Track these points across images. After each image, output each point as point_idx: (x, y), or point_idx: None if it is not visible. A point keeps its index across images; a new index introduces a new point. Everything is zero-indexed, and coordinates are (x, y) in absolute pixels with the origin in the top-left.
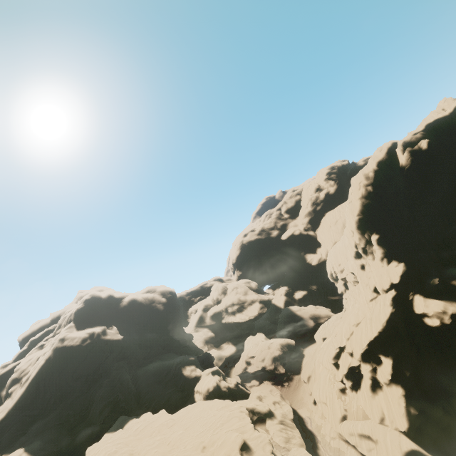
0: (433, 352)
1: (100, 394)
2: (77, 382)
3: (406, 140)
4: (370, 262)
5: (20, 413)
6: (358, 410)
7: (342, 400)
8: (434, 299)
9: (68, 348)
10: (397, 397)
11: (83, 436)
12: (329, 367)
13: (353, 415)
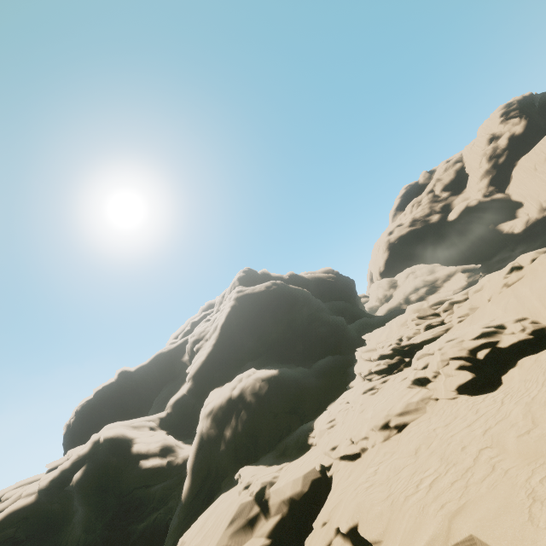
0: None
1: (317, 331)
2: (278, 326)
3: None
4: None
5: (221, 358)
6: None
7: None
8: None
9: (253, 295)
10: None
11: (323, 362)
12: None
13: None
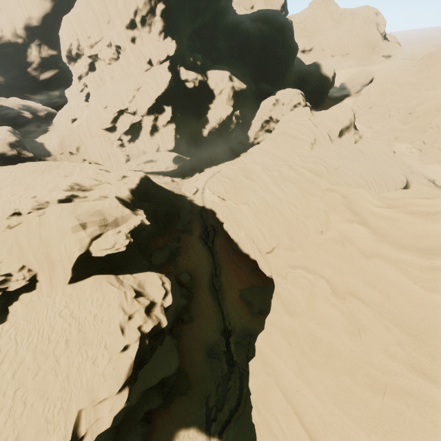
0: (187, 104)
1: None
2: None
3: None
4: (145, 35)
5: None
6: (139, 151)
7: (123, 151)
8: (191, 71)
9: None
10: (171, 131)
11: None
12: (101, 134)
13: (136, 156)
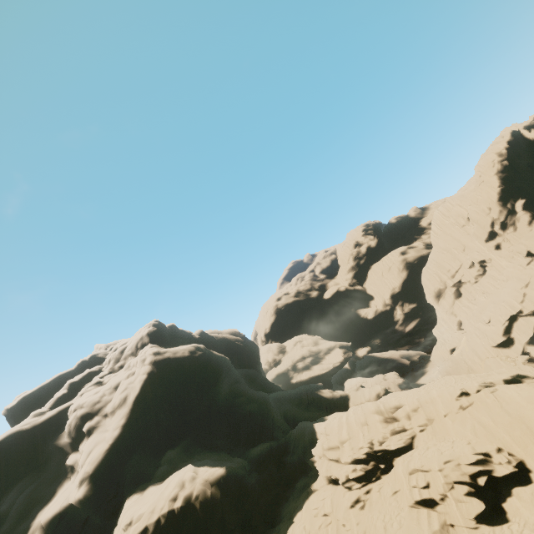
0: None
1: (247, 410)
2: (203, 402)
3: (526, 125)
4: (510, 235)
5: (131, 445)
6: None
7: None
8: None
9: (175, 360)
10: None
11: (261, 450)
12: (493, 354)
13: None
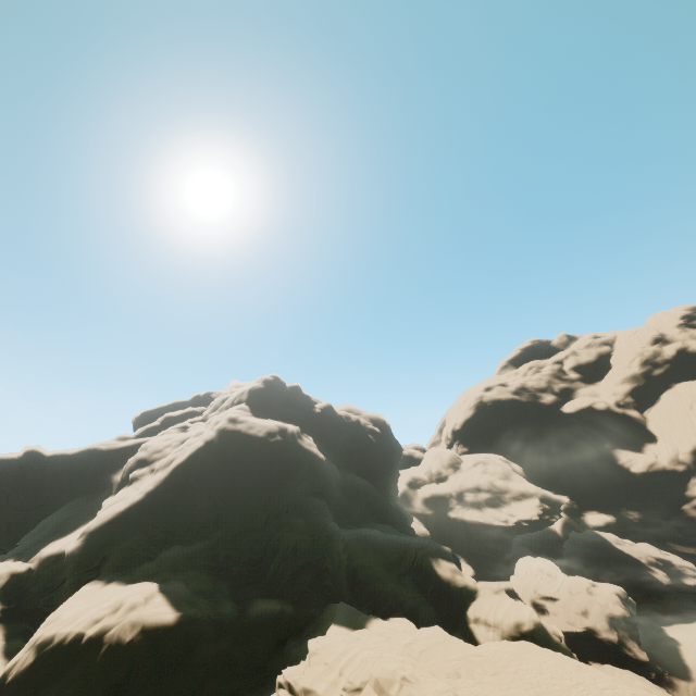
0: None
1: (292, 541)
2: (249, 503)
3: None
4: None
5: (147, 518)
6: None
7: None
8: None
9: (244, 437)
10: None
11: (263, 611)
12: None
13: None
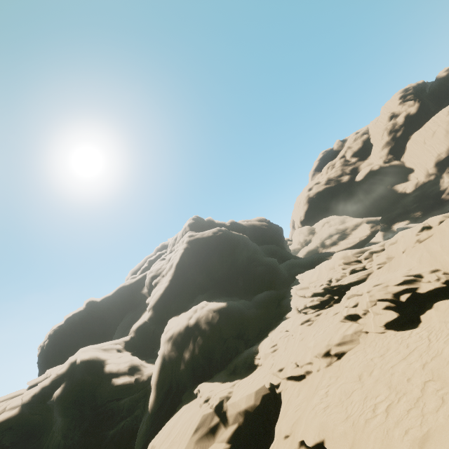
0: None
1: (256, 270)
2: (223, 266)
3: None
4: None
5: (176, 291)
6: None
7: None
8: None
9: (202, 239)
10: None
11: (261, 295)
12: None
13: None
